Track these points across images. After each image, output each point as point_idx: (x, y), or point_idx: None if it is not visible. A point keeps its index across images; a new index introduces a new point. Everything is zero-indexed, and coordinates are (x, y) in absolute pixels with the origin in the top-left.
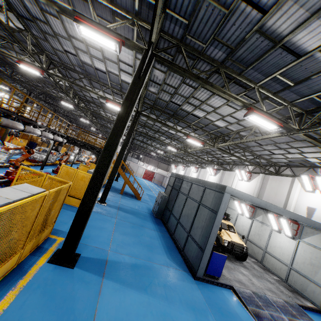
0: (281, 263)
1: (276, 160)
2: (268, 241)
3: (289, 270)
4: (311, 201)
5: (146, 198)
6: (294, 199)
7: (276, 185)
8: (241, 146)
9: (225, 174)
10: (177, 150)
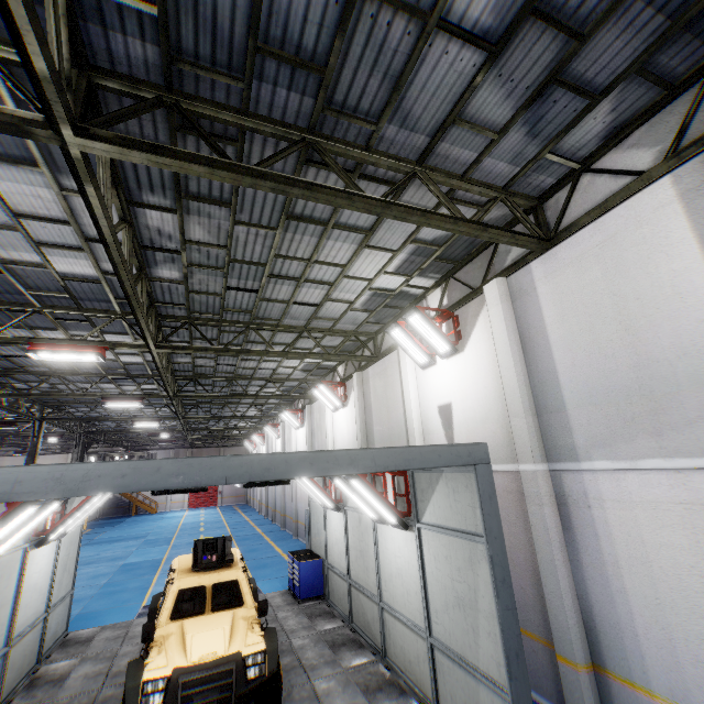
0: (413, 635)
1: (351, 324)
2: (377, 566)
3: (430, 653)
4: (439, 389)
5: (86, 591)
6: (412, 402)
7: (382, 385)
8: (243, 321)
9: (315, 412)
10: (140, 401)
